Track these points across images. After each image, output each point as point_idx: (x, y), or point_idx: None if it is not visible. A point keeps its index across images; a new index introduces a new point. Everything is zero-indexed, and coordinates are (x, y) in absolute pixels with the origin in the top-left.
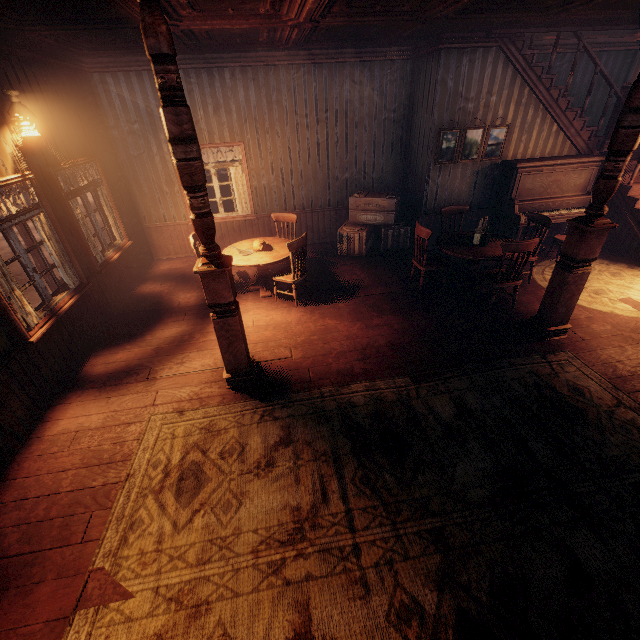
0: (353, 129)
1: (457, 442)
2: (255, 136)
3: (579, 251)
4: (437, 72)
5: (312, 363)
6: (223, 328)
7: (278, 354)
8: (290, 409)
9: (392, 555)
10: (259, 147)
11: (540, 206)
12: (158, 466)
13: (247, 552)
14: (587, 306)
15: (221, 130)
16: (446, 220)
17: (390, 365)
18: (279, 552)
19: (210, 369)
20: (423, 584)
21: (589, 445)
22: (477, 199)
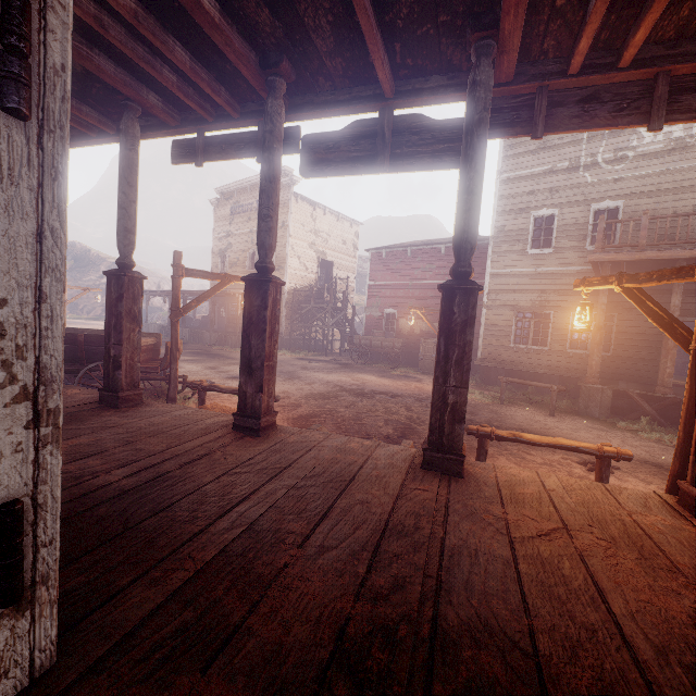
0: None
1: None
2: None
3: None
4: None
5: None
6: None
7: None
8: None
9: None
10: None
11: None
12: None
13: None
14: None
15: None
16: None
17: None
18: None
19: None
20: None
21: None
22: None
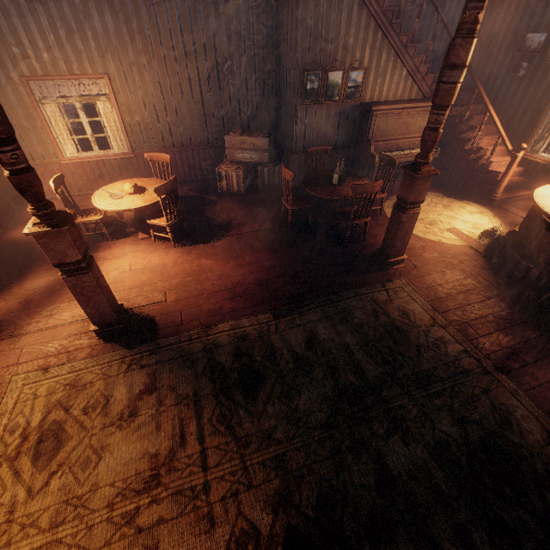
0: (224, 65)
1: (305, 372)
2: (120, 68)
3: (410, 195)
4: (297, 9)
5: (184, 305)
6: (77, 285)
7: (151, 299)
8: (158, 355)
9: (238, 487)
10: (126, 80)
11: (392, 146)
12: (16, 431)
13: (102, 507)
14: (422, 236)
15: (79, 59)
16: (312, 159)
17: (256, 302)
18: (134, 501)
19: (81, 320)
20: (262, 509)
21: (408, 362)
22: (341, 138)
